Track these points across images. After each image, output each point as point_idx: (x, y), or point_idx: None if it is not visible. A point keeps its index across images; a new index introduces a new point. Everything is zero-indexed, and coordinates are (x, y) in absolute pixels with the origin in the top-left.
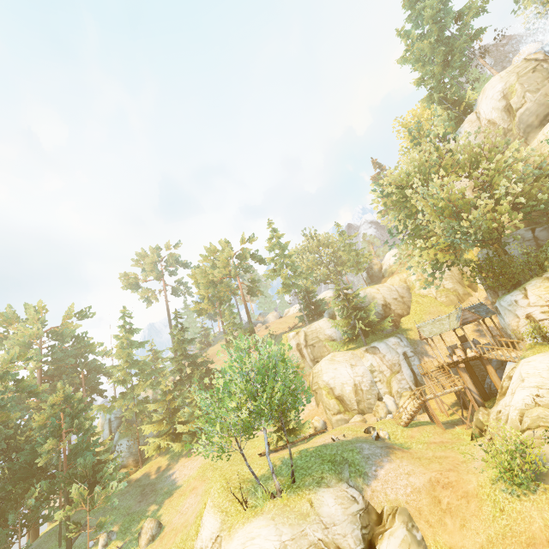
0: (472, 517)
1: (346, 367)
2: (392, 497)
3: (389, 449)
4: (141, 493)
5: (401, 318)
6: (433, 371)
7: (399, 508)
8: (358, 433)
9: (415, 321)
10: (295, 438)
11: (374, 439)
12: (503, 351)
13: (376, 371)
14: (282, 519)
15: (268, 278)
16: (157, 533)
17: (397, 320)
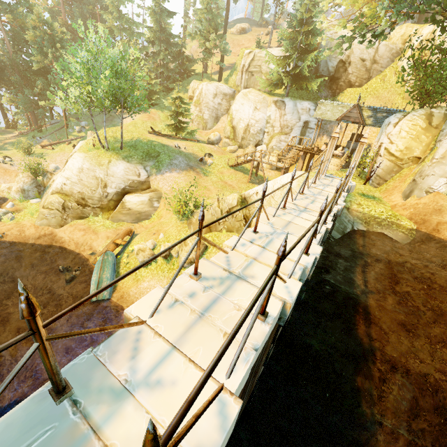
0: (171, 213)
1: (250, 107)
2: (160, 186)
3: (189, 168)
4: (106, 118)
5: (349, 88)
6: (294, 147)
7: (159, 192)
8: (199, 153)
9: (355, 98)
10: (190, 137)
11: (198, 160)
12: (338, 162)
13: (269, 123)
14: (89, 159)
15: None
16: None
17: (342, 87)
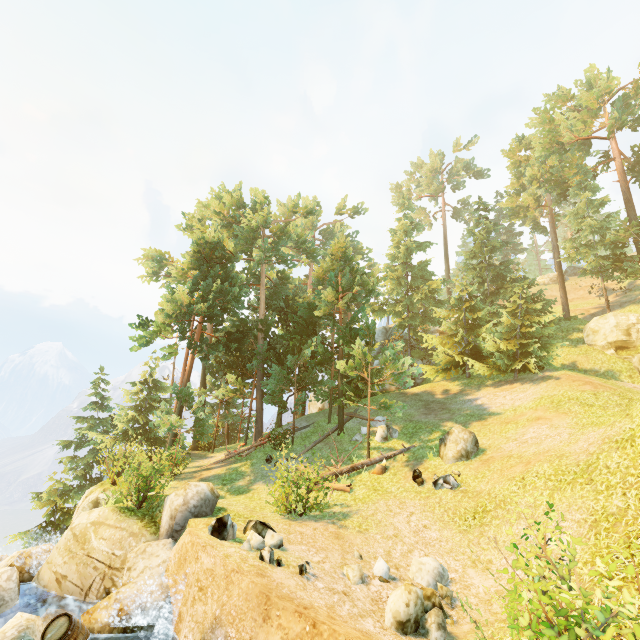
0: None
1: None
2: None
3: None
4: (424, 407)
5: None
6: None
7: None
8: None
9: None
10: None
11: None
12: None
13: None
14: None
15: None
16: (472, 453)
17: None
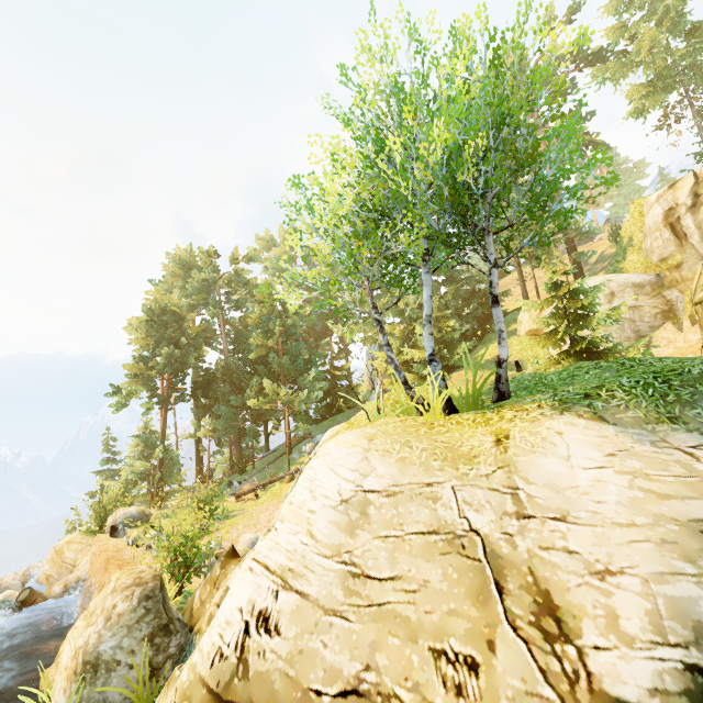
0: None
1: None
2: None
3: None
4: None
5: None
6: None
7: None
8: None
9: None
10: None
11: None
12: None
13: None
14: (389, 443)
15: (605, 79)
16: None
17: None
